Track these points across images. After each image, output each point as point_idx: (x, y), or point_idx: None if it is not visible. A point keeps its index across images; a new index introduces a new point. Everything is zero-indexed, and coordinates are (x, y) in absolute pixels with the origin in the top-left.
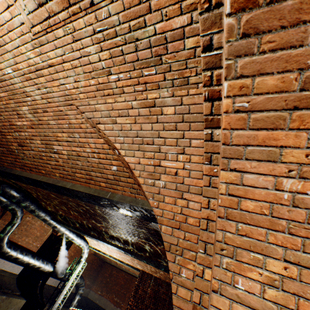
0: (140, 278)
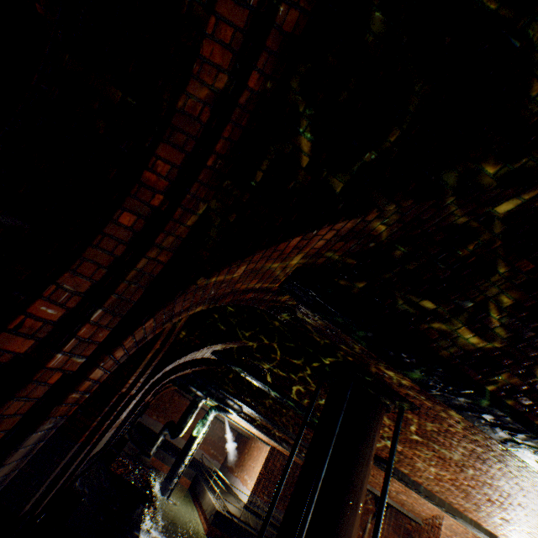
0: (271, 452)
